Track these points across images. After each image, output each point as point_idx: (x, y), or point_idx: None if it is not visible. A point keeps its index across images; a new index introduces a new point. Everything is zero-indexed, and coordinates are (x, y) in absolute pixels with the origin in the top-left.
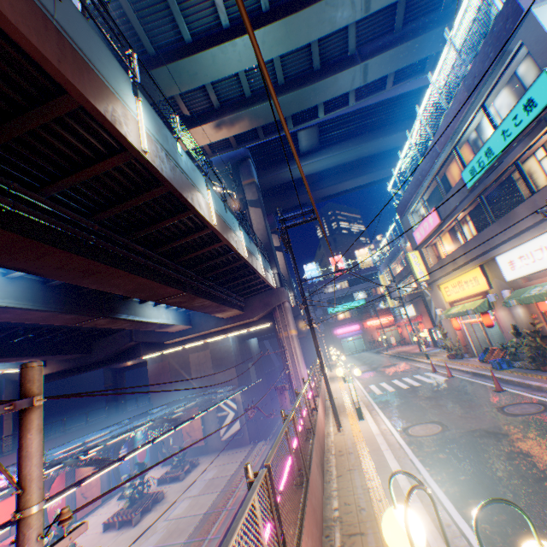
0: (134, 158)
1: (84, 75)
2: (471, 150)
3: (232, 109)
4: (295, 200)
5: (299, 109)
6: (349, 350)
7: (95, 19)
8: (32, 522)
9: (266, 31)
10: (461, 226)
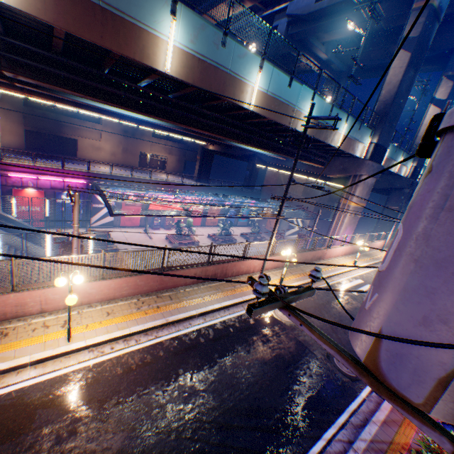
0: (164, 74)
1: (120, 34)
2: None
3: None
4: None
5: None
6: None
7: None
8: (75, 228)
9: None
10: None
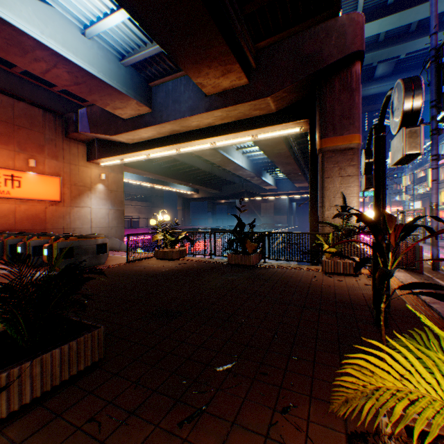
0: None
1: None
2: None
3: None
4: None
5: (386, 58)
6: None
7: None
8: None
9: (384, 19)
10: None
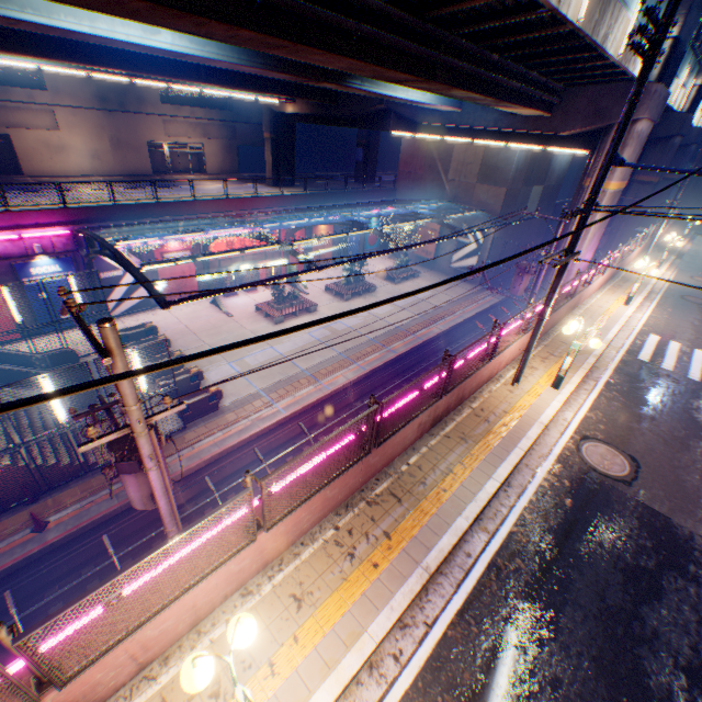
0: None
1: None
2: None
3: None
4: None
5: None
6: None
7: None
8: (133, 413)
9: None
10: None
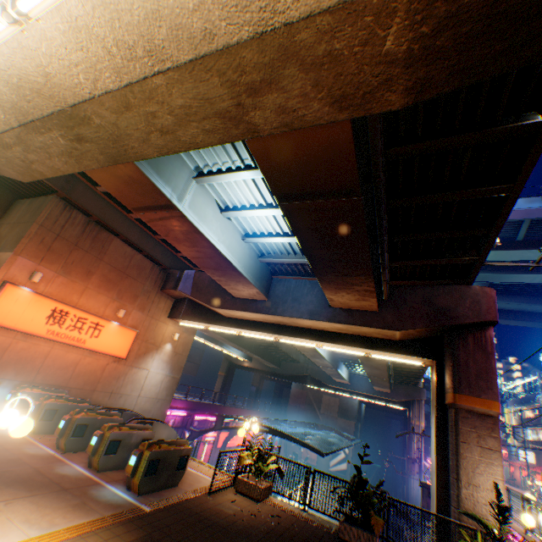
0: None
1: None
2: None
3: None
4: None
5: (481, 280)
6: None
7: None
8: None
9: None
10: None
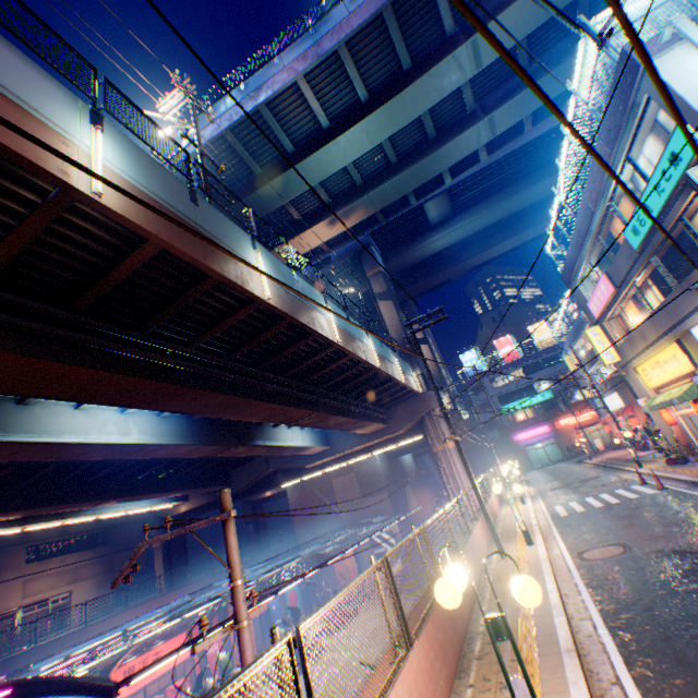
0: (260, 305)
1: (219, 257)
2: (631, 204)
3: (344, 202)
4: (434, 279)
5: (419, 184)
6: (539, 461)
7: (220, 204)
8: (240, 589)
9: (368, 121)
10: (643, 291)
